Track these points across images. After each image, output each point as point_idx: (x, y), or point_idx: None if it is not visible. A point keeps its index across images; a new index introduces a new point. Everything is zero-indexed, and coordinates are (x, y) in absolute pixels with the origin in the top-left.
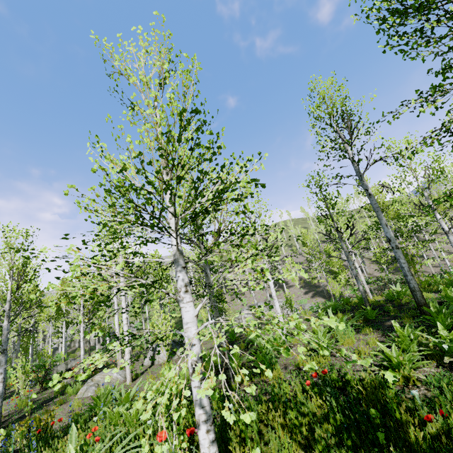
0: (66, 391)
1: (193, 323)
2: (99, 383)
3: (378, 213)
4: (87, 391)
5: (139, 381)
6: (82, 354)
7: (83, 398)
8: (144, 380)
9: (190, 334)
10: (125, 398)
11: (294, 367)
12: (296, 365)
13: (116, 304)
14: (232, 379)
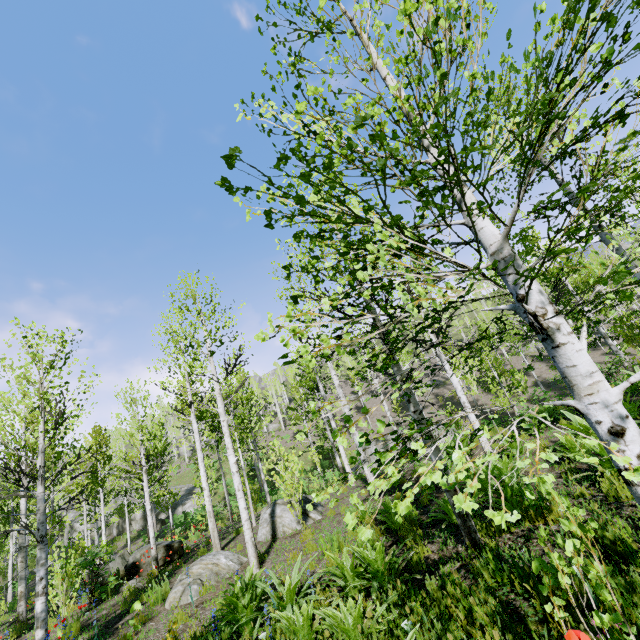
0: (145, 598)
1: (601, 374)
2: (202, 577)
3: (619, 252)
4: (185, 593)
5: (298, 561)
6: (152, 537)
7: (180, 606)
8: (281, 562)
9: (607, 395)
10: (290, 591)
11: (573, 499)
12: (574, 497)
13: (199, 449)
14: (477, 532)
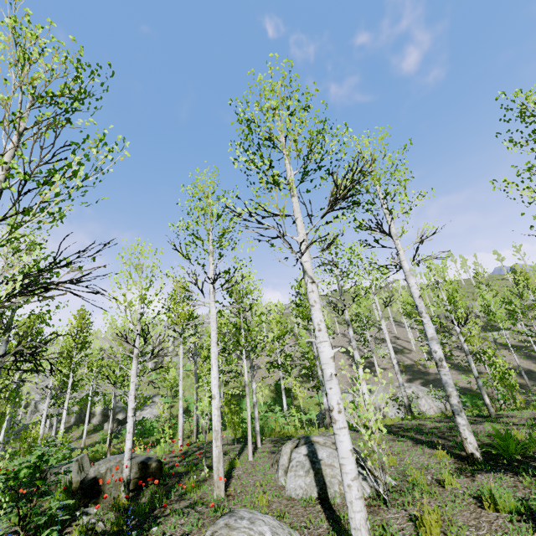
0: None
1: None
2: None
3: None
4: None
5: None
6: (128, 449)
7: None
8: None
9: None
10: None
11: None
12: None
13: (215, 342)
14: None
